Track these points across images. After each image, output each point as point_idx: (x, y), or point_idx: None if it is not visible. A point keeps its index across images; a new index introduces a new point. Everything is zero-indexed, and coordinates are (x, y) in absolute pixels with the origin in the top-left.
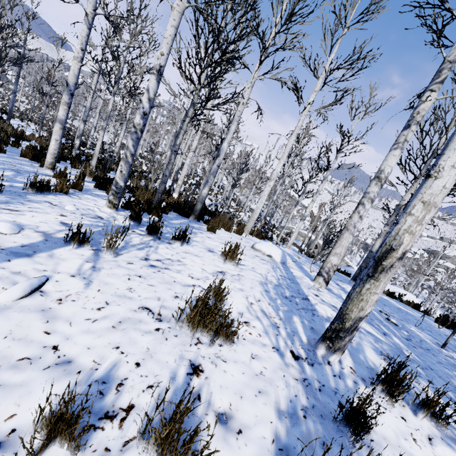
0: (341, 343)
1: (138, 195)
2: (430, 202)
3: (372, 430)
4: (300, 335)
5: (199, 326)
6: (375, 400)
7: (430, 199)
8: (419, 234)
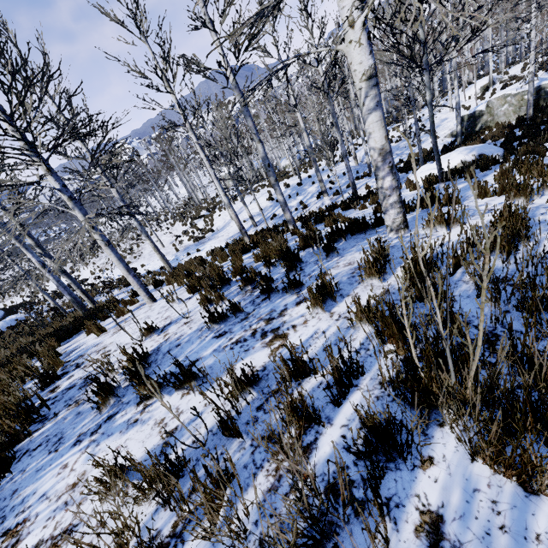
0: None
1: None
2: None
3: None
4: None
5: None
6: None
7: None
8: None
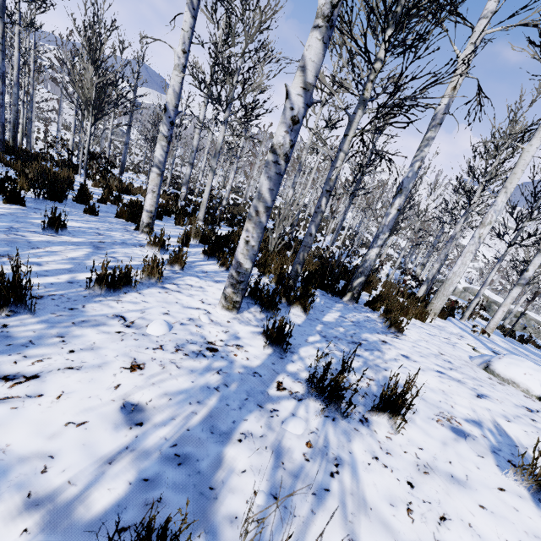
0: None
1: (264, 266)
2: None
3: None
4: None
5: None
6: None
7: None
8: None
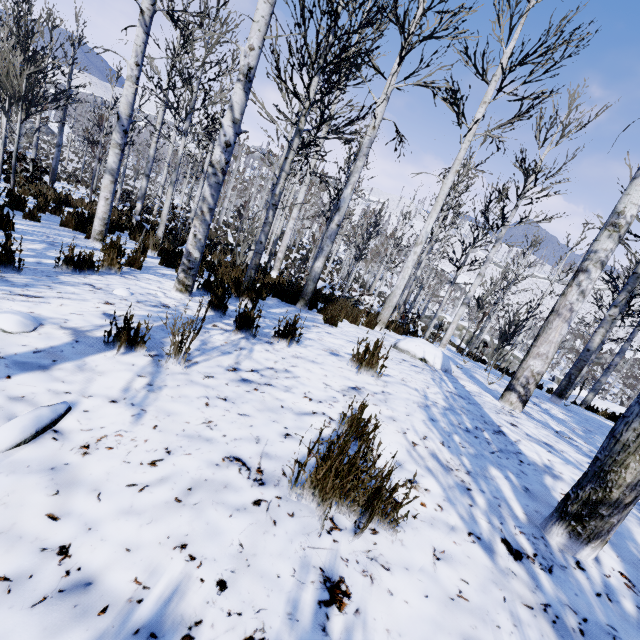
0: (603, 526)
1: (222, 273)
2: None
3: None
4: (510, 506)
5: (332, 495)
6: None
7: None
8: None
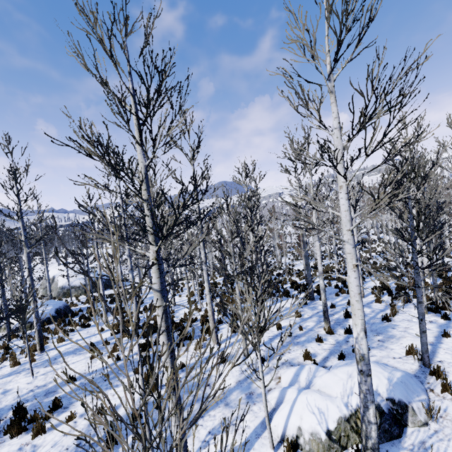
0: None
1: None
2: None
3: None
4: None
5: None
6: None
7: None
8: None
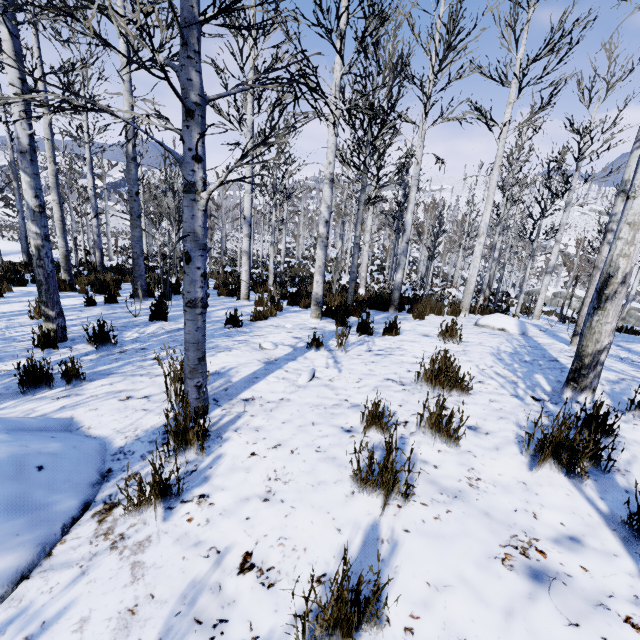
0: (586, 380)
1: (330, 301)
2: (635, 222)
3: (621, 437)
4: (542, 387)
5: (436, 384)
6: (632, 422)
7: (634, 219)
8: (635, 254)
